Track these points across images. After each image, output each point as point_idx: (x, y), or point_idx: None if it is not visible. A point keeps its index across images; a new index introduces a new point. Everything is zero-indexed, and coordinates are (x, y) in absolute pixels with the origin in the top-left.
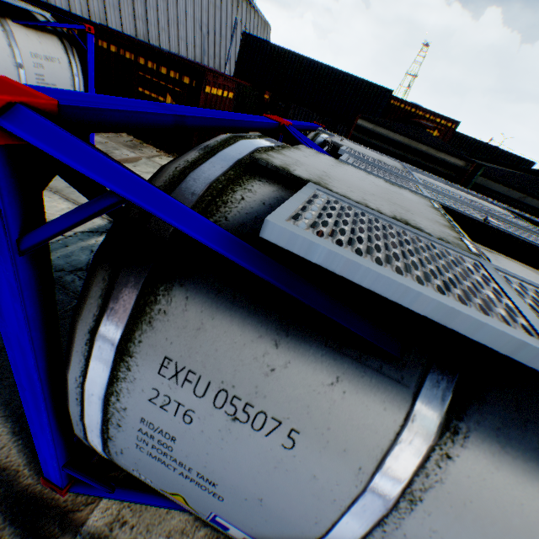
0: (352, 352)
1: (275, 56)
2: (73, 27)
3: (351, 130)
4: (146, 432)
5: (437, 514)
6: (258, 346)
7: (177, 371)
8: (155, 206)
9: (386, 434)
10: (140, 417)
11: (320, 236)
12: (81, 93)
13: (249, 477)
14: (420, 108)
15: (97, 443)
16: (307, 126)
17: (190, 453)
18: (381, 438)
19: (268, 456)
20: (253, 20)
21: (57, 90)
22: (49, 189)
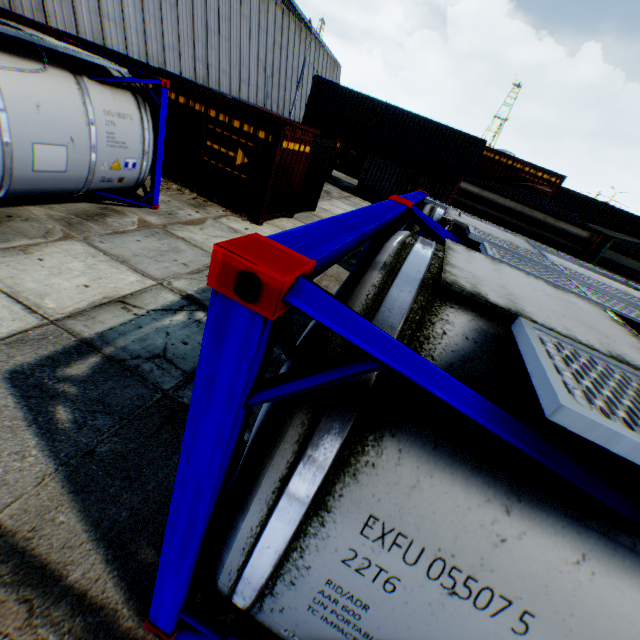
0: (597, 524)
1: (351, 101)
2: (149, 82)
3: (453, 194)
4: (328, 594)
5: None
6: (486, 511)
7: (384, 532)
8: (420, 376)
9: None
10: (326, 577)
11: (607, 417)
12: (296, 230)
13: None
14: (518, 160)
15: (246, 595)
16: (420, 199)
17: (385, 624)
18: (637, 630)
19: (489, 639)
20: (322, 60)
21: (286, 235)
22: (115, 258)
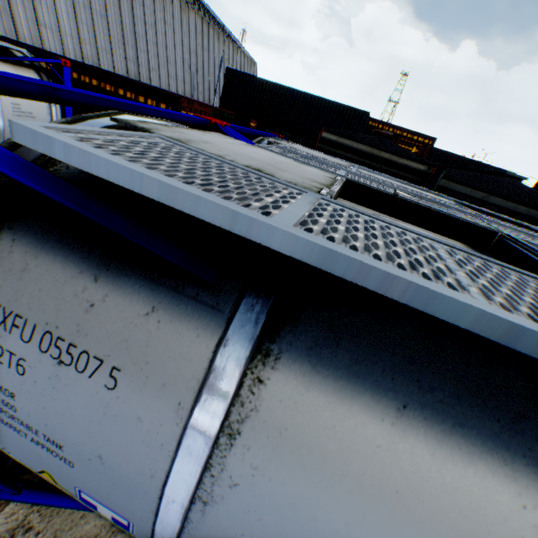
0: (170, 282)
1: (257, 87)
2: (50, 61)
3: (317, 143)
4: None
5: (256, 449)
6: (79, 282)
7: (6, 317)
8: None
9: (200, 362)
10: None
11: (79, 141)
12: None
13: (85, 431)
14: (397, 127)
15: None
16: (256, 132)
17: (31, 411)
18: (196, 368)
19: (96, 402)
20: (240, 59)
21: None
22: None
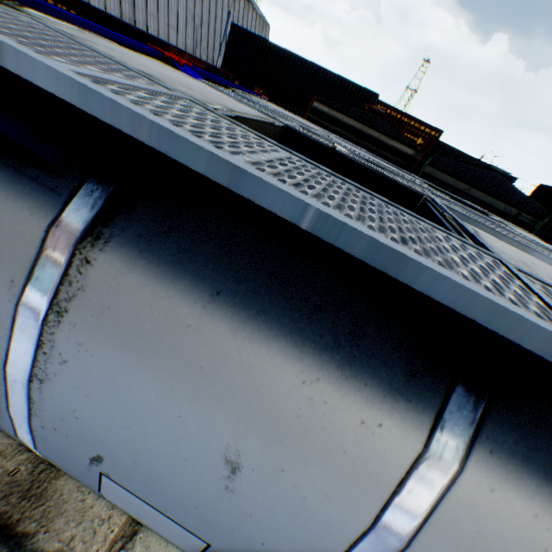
0: (14, 161)
1: (264, 50)
2: None
3: (307, 113)
4: None
5: (82, 326)
6: None
7: None
8: None
9: (34, 241)
10: None
11: None
12: None
13: None
14: (406, 114)
15: None
16: (229, 84)
17: None
18: (30, 246)
19: None
20: (251, 18)
21: None
22: None
